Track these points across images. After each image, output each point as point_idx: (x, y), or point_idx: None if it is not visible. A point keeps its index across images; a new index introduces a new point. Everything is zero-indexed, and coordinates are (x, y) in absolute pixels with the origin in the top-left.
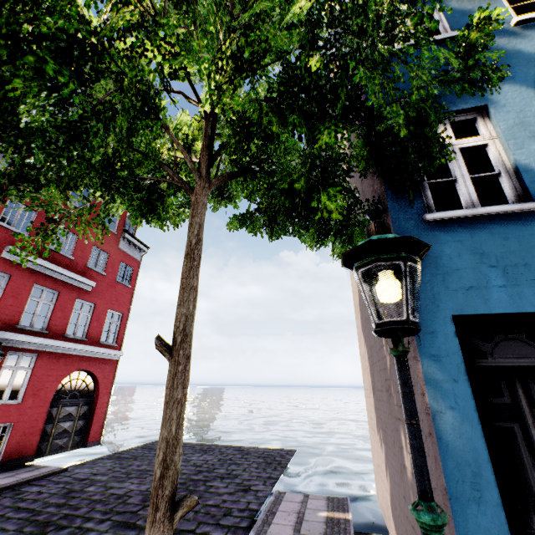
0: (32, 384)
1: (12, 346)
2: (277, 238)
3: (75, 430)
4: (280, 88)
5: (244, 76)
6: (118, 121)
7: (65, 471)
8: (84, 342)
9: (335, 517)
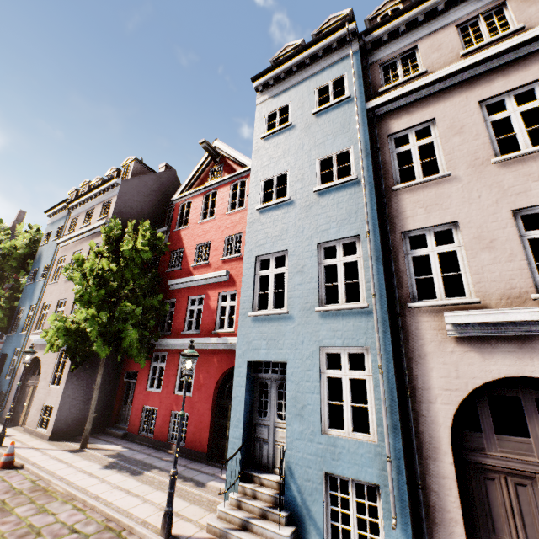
0: None
1: None
2: None
3: None
4: None
5: None
6: None
7: None
8: None
9: None
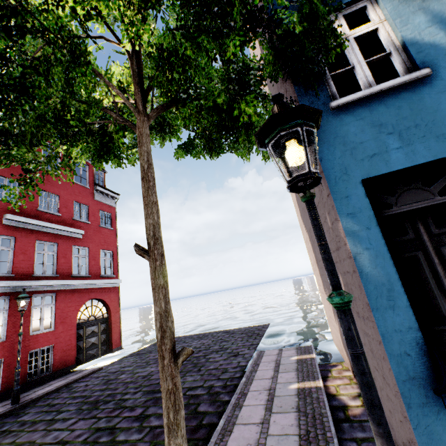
0: (58, 316)
1: (34, 290)
2: (217, 157)
3: (101, 342)
4: (184, 11)
5: (150, 6)
6: (55, 73)
7: (101, 370)
8: (89, 278)
9: (303, 358)
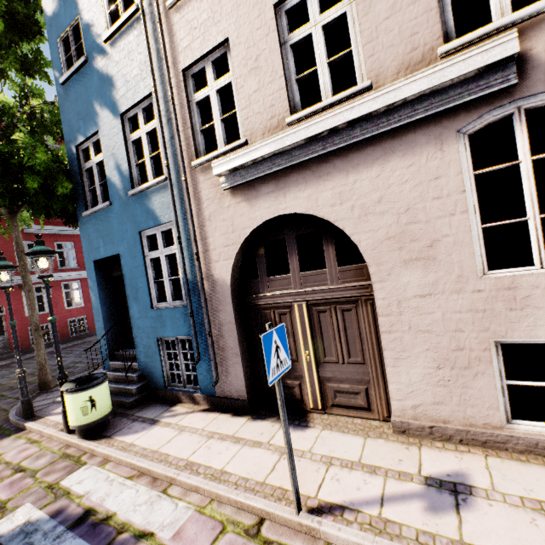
0: (85, 296)
1: (61, 280)
2: None
3: None
4: None
5: None
6: None
7: None
8: None
9: None
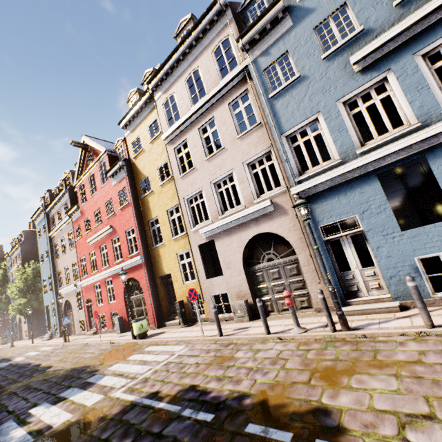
0: None
1: None
2: None
3: None
4: None
5: None
6: None
7: None
8: None
9: None
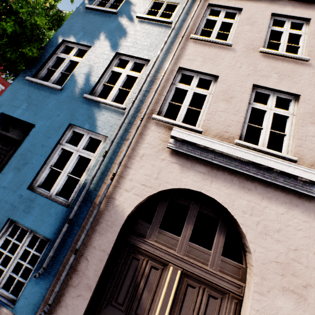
0: None
1: None
2: None
3: None
4: None
5: None
6: None
7: None
8: None
9: None
